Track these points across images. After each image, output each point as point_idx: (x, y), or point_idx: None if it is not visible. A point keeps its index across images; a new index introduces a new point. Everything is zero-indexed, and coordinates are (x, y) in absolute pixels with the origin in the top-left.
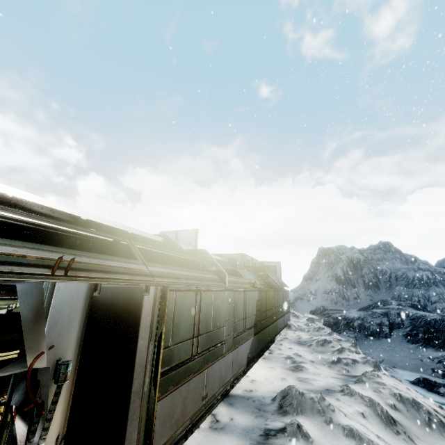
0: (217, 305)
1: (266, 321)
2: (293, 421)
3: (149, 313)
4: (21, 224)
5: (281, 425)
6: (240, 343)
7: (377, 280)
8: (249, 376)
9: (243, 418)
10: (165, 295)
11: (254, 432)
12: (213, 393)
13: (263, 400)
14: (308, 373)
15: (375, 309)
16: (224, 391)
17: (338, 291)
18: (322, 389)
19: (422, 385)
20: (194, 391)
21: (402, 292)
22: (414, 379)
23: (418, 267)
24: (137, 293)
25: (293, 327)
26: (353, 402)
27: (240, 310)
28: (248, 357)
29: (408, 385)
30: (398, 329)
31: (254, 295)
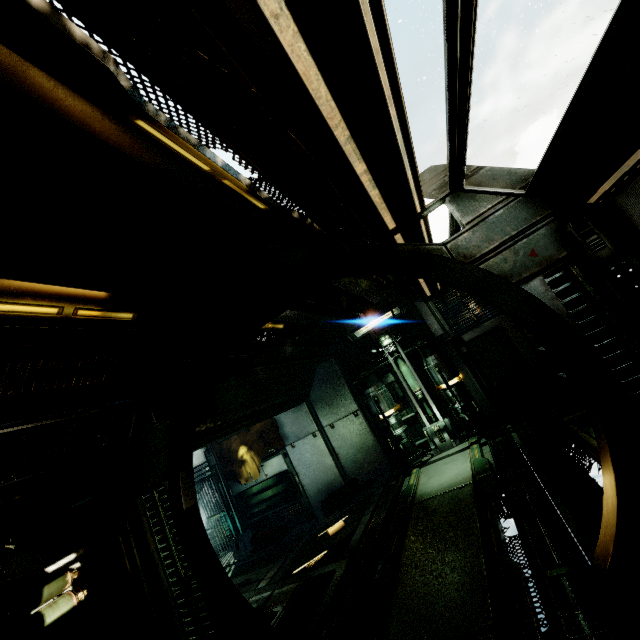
0: None
1: None
2: None
3: None
4: None
5: None
6: None
7: None
8: None
9: None
10: None
11: None
12: None
13: None
14: None
15: None
16: None
17: None
18: None
19: None
20: None
21: None
22: None
23: None
24: None
25: None
26: None
27: None
28: None
29: None
30: None
31: None
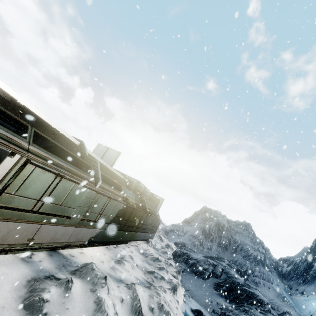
0: (75, 193)
1: (124, 227)
2: (69, 277)
3: (6, 168)
4: None
5: (63, 277)
6: (87, 226)
7: (228, 244)
8: (83, 250)
9: (48, 264)
10: (26, 164)
11: (44, 273)
12: (41, 241)
13: (72, 263)
14: (122, 267)
15: (211, 260)
16: (53, 246)
17: (200, 239)
18: (118, 278)
19: (196, 314)
20: (22, 231)
21: (240, 259)
22: (194, 309)
23: (258, 248)
24: (2, 152)
25: (151, 243)
26: (126, 292)
27: (98, 207)
28: (91, 239)
29: (189, 310)
30: (214, 278)
31: (118, 205)
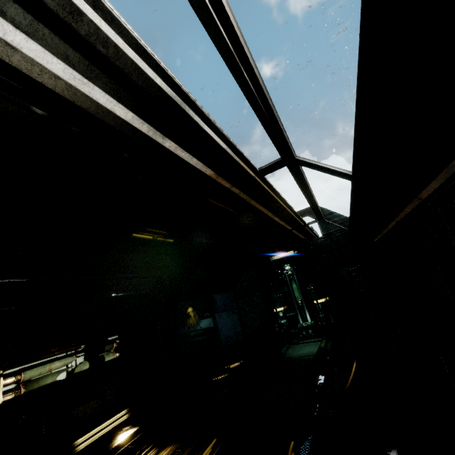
0: None
1: None
2: None
3: None
4: (108, 119)
5: None
6: None
7: None
8: None
9: None
10: None
11: None
12: None
13: None
14: None
15: None
16: None
17: None
18: None
19: None
20: None
21: None
22: None
23: None
24: None
25: None
26: None
27: None
28: None
29: None
30: None
31: None
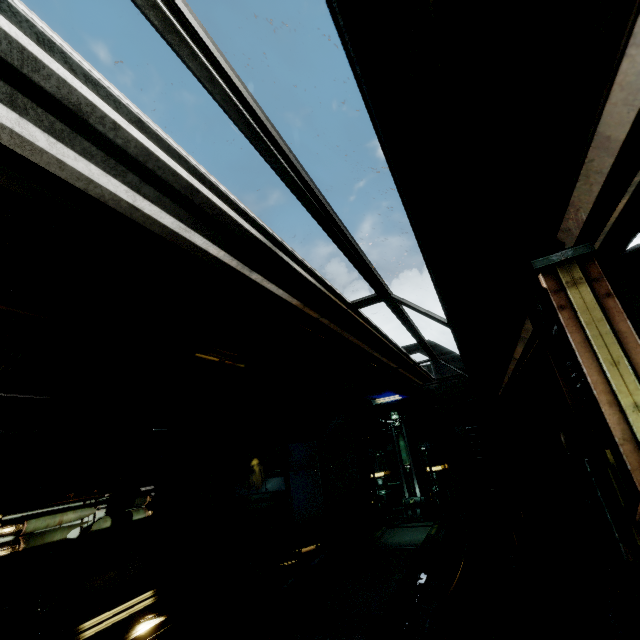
0: None
1: None
2: None
3: None
4: (200, 255)
5: None
6: None
7: None
8: None
9: None
10: None
11: None
12: None
13: None
14: None
15: None
16: None
17: None
18: None
19: None
20: None
21: None
22: None
23: None
24: None
25: None
26: None
27: None
28: None
29: None
30: None
31: None
